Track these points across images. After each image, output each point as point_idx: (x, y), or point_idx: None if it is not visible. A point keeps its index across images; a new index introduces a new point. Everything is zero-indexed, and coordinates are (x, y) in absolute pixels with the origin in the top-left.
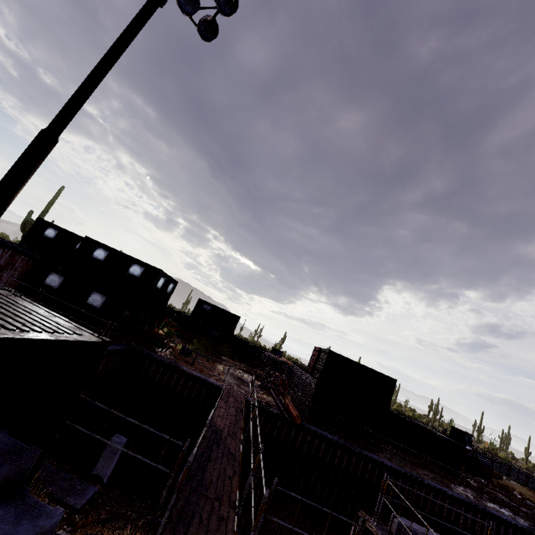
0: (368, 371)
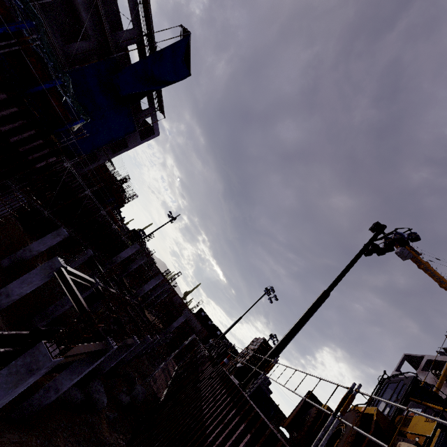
0: (278, 409)
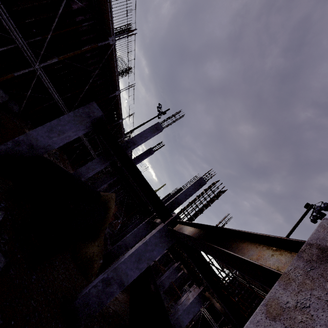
0: None
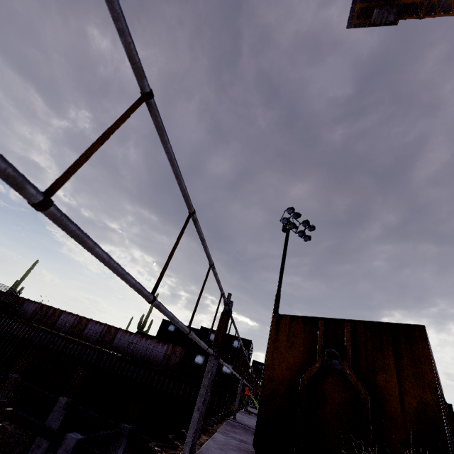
0: None
